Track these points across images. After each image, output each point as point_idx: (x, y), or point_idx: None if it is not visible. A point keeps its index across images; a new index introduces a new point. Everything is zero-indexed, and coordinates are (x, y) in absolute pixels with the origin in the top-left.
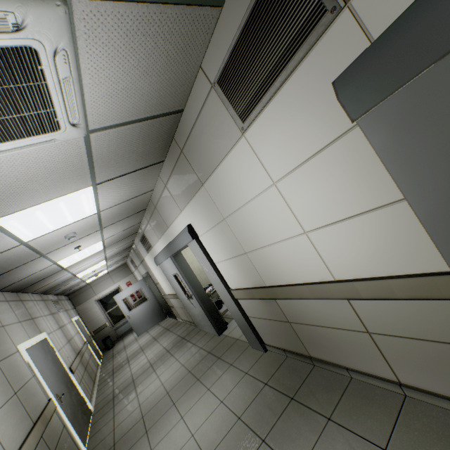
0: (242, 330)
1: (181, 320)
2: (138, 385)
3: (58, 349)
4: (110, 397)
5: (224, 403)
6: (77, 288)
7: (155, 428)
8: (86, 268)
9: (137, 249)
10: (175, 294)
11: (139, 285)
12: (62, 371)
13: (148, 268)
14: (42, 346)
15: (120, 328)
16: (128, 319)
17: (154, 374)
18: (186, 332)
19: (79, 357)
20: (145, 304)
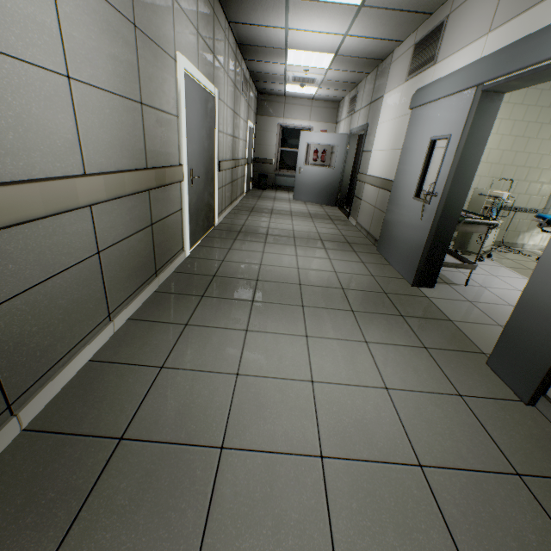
0: (508, 328)
1: (354, 223)
2: (269, 243)
3: (219, 128)
4: (236, 228)
5: (391, 398)
6: (272, 90)
7: (264, 308)
8: (304, 46)
9: (387, 70)
10: (387, 181)
11: (337, 141)
12: (210, 155)
13: (372, 118)
14: (205, 100)
15: (281, 178)
16: (297, 172)
17: (292, 248)
18: (355, 240)
19: (232, 163)
20: (326, 171)
